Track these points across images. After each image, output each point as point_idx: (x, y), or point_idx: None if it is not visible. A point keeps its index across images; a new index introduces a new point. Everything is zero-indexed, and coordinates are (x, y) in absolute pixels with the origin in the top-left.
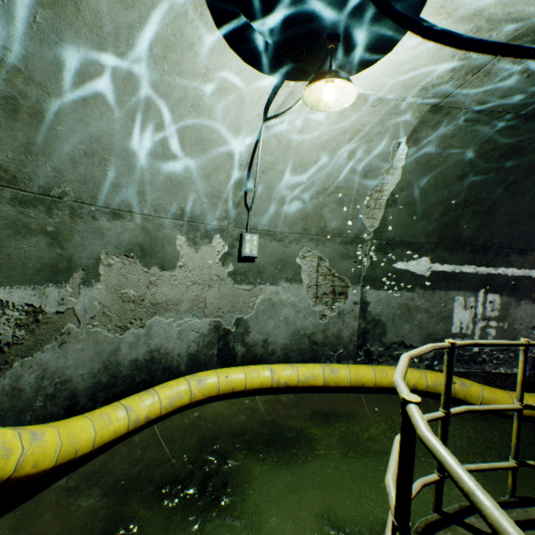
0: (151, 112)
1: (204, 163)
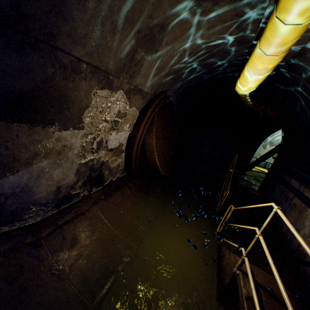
0: (279, 132)
1: (279, 136)
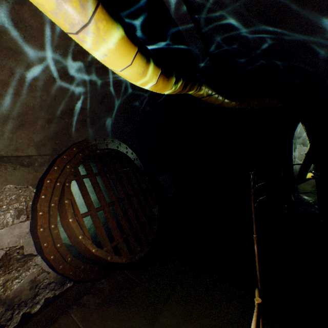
0: None
1: None
